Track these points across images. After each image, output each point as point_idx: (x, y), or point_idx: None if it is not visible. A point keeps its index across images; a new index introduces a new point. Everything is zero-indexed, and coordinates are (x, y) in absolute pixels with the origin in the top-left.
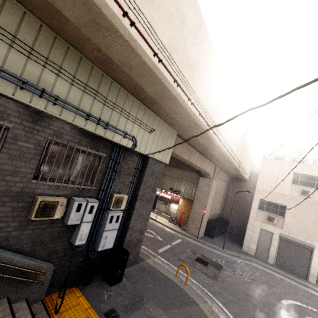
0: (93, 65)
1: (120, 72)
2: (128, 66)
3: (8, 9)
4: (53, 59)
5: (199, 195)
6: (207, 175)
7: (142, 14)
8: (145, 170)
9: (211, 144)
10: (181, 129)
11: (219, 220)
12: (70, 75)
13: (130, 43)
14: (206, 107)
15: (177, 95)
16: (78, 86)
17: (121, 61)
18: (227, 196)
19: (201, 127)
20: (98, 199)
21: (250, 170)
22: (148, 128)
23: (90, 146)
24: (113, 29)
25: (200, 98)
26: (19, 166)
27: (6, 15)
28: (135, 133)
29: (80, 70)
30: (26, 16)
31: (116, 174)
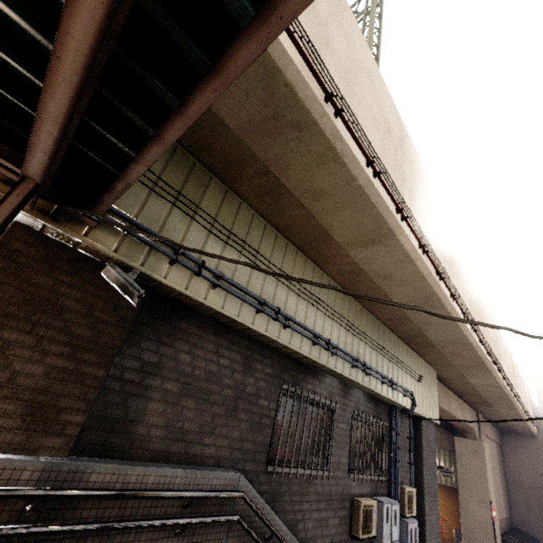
0: (378, 321)
1: (410, 326)
2: (427, 323)
3: (344, 301)
4: (361, 328)
5: (465, 475)
6: (469, 432)
7: (452, 286)
8: (421, 439)
9: (491, 384)
10: (446, 368)
11: (517, 536)
12: (369, 339)
13: (450, 313)
14: (486, 340)
15: (472, 341)
16: (374, 348)
17: (423, 320)
18: (507, 472)
19: (487, 367)
20: (391, 498)
21: (532, 412)
22: (415, 375)
23: (374, 414)
24: (439, 307)
25: (482, 333)
26: (340, 455)
27: (343, 306)
28: (409, 387)
29: (373, 330)
30: (349, 300)
31: (398, 451)
